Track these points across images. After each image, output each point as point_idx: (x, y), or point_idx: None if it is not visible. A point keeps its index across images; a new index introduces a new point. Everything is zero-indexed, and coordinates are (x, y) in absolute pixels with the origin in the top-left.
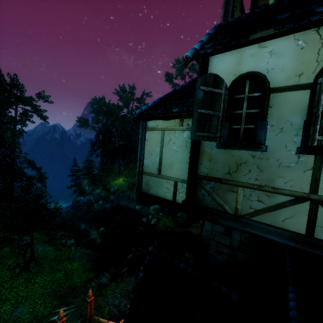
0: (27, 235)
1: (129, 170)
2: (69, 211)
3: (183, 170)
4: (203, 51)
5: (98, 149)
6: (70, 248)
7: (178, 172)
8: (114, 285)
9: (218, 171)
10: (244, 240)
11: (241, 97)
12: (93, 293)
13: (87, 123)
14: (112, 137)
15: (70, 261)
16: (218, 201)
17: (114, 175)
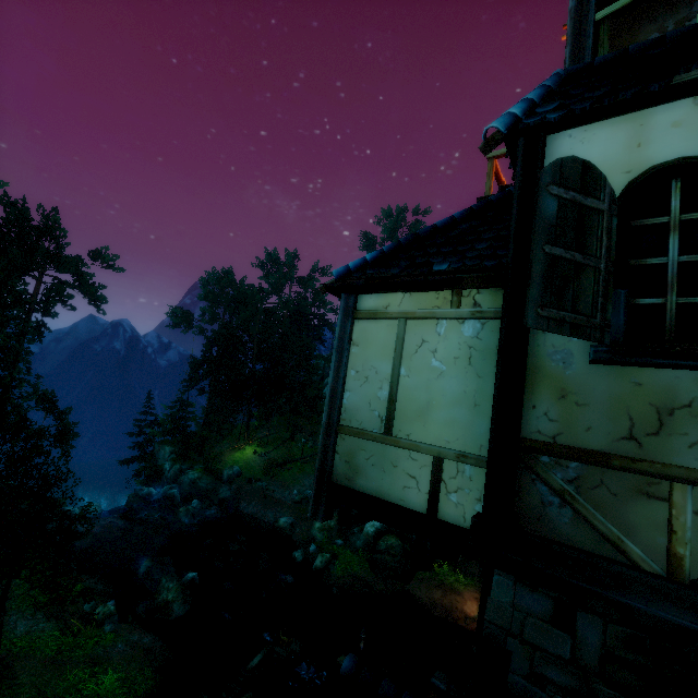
0: None
1: (271, 429)
2: (115, 523)
3: (461, 425)
4: (535, 118)
5: (205, 376)
6: (101, 626)
7: (447, 431)
8: None
9: (593, 429)
10: (615, 648)
11: (660, 222)
12: None
13: (189, 320)
14: (241, 352)
15: (96, 667)
16: (599, 525)
17: (235, 439)
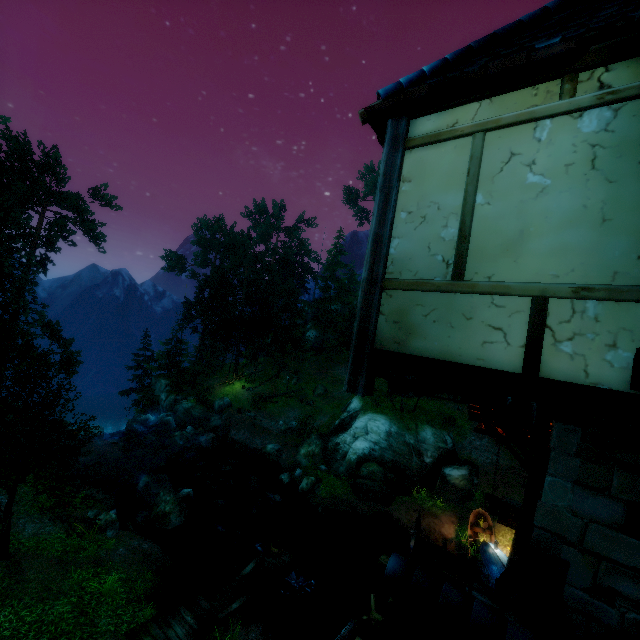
0: (4, 491)
1: (258, 366)
2: (116, 443)
3: (579, 250)
4: None
5: (198, 315)
6: (104, 532)
7: (554, 263)
8: None
9: None
10: None
11: None
12: None
13: (183, 264)
14: (231, 294)
15: (99, 568)
16: None
17: (225, 375)
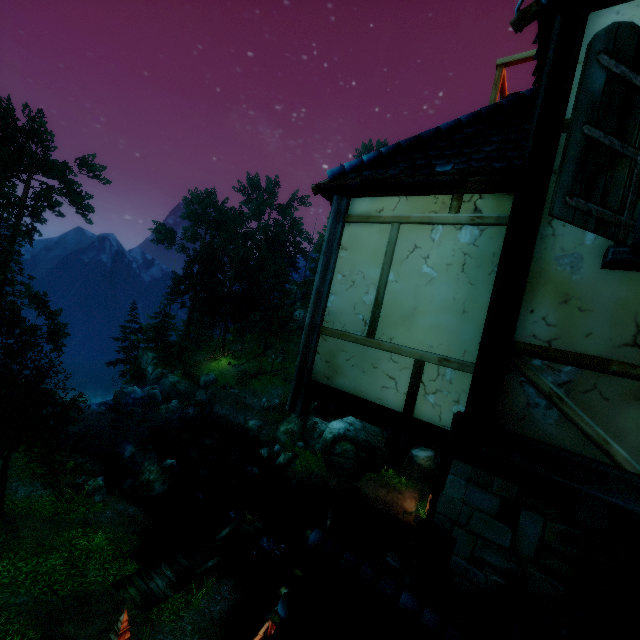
0: None
1: (245, 344)
2: (103, 414)
3: (447, 330)
4: None
5: (186, 291)
6: (92, 496)
7: (431, 336)
8: (180, 600)
9: (594, 335)
10: (552, 541)
11: None
12: (129, 617)
13: (172, 237)
14: (220, 272)
15: (88, 528)
16: (585, 427)
17: (212, 350)
